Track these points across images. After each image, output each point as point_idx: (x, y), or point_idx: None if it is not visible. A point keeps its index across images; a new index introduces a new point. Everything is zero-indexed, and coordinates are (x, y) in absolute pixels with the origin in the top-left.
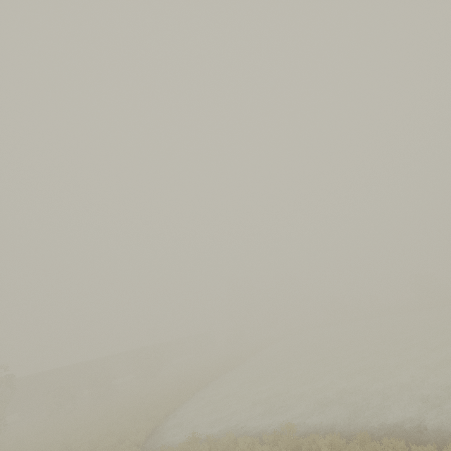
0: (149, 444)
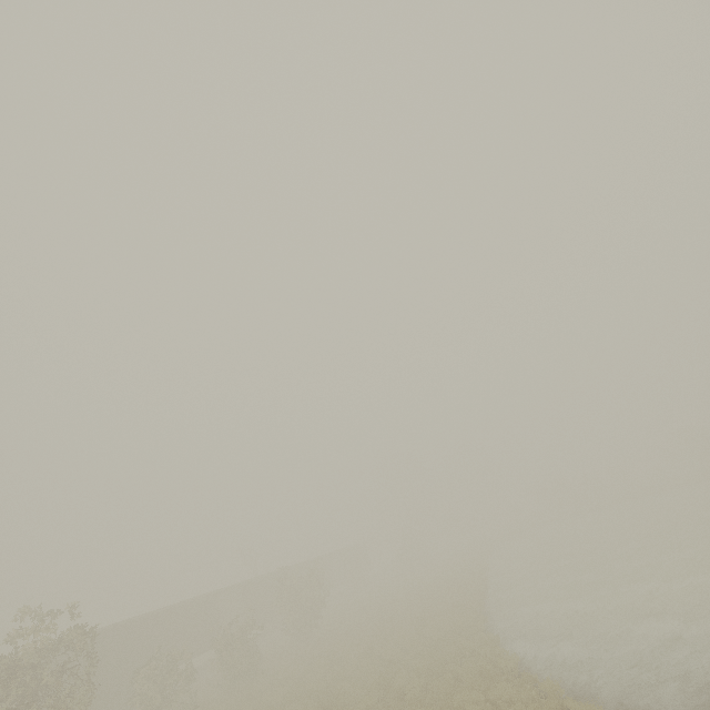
0: None
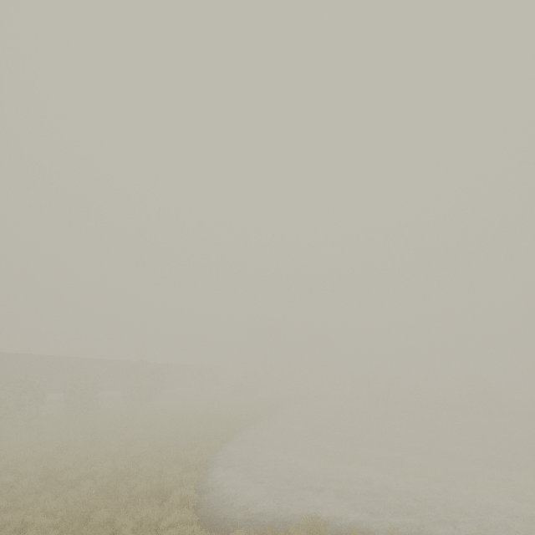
0: (204, 508)
